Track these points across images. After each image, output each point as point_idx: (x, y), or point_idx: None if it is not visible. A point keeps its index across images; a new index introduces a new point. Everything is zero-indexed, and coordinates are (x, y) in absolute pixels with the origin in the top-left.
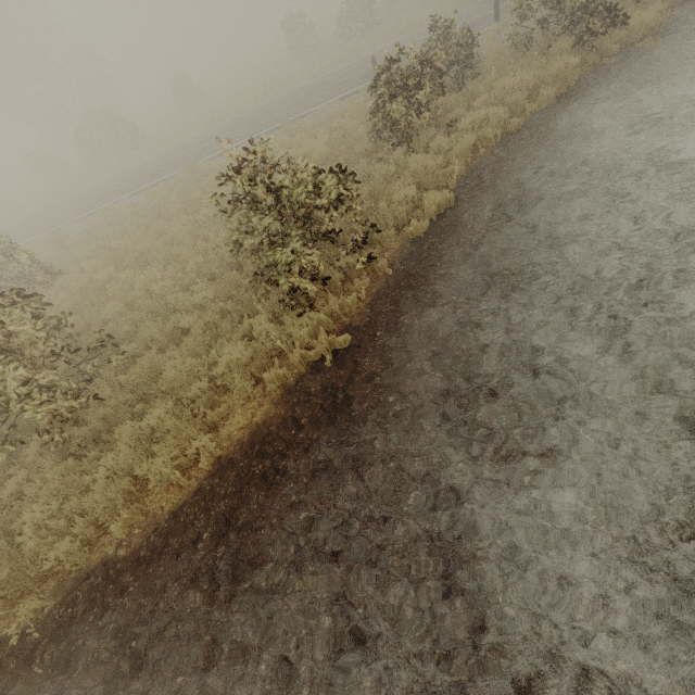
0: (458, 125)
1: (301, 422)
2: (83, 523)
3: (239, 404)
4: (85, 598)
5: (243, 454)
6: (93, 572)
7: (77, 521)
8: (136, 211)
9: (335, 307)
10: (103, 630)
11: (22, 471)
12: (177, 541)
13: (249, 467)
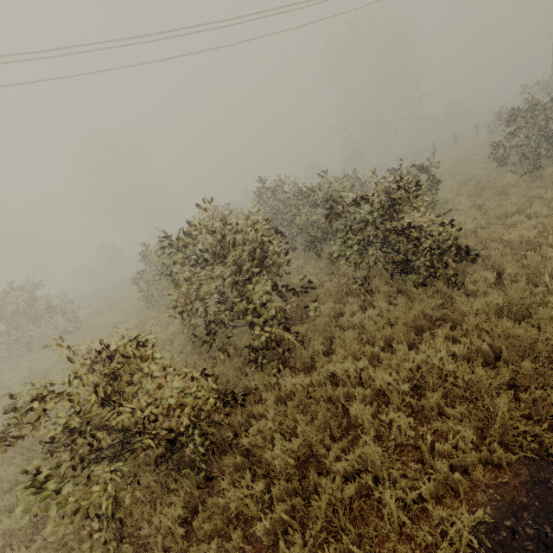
0: None
1: None
2: None
3: None
4: None
5: None
6: None
7: None
8: None
9: None
10: None
11: None
12: None
13: None
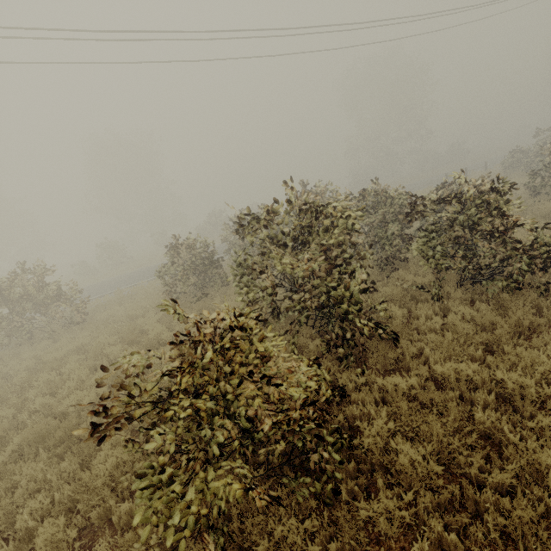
0: None
1: None
2: None
3: None
4: None
5: None
6: None
7: None
8: None
9: None
10: None
11: None
12: None
13: None
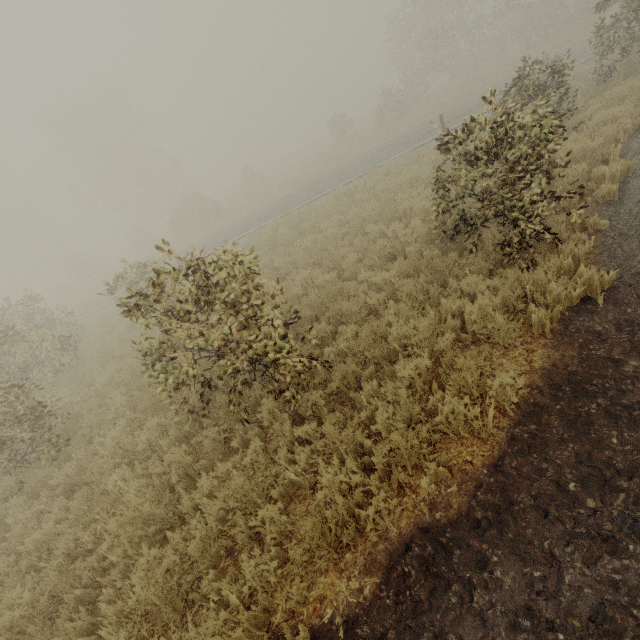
0: (588, 123)
1: (614, 358)
2: (377, 481)
3: (496, 355)
4: (422, 574)
5: (551, 397)
6: (413, 542)
7: (371, 478)
8: (249, 246)
9: (581, 251)
10: (485, 615)
11: (255, 439)
12: (527, 496)
13: (573, 408)
